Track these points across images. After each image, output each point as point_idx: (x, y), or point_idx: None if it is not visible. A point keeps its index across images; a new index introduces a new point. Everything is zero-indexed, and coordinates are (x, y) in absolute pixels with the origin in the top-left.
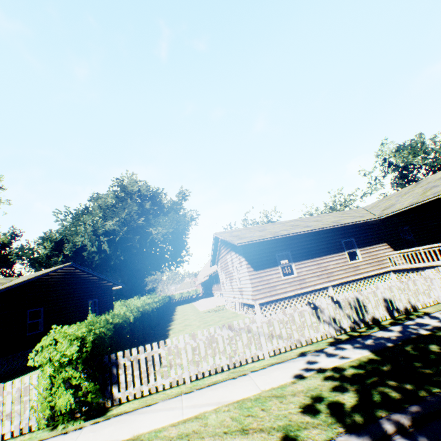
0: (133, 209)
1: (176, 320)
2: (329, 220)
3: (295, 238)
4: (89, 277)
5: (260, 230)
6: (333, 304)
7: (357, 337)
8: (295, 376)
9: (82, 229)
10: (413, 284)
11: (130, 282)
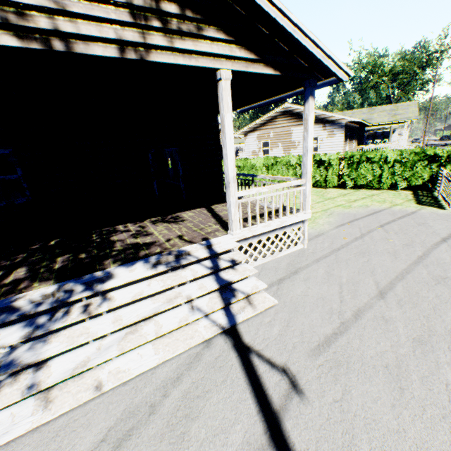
0: None
1: None
2: None
3: (350, 125)
4: None
5: None
6: None
7: None
8: None
9: None
10: None
11: None
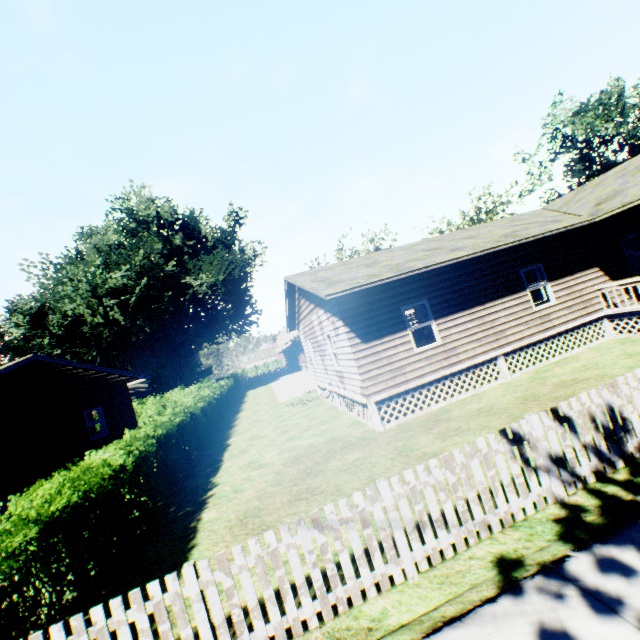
0: (153, 249)
1: (241, 423)
2: (494, 234)
3: (435, 273)
4: (77, 373)
5: (367, 264)
6: (559, 427)
7: (639, 517)
8: None
9: (68, 290)
10: None
11: (171, 364)
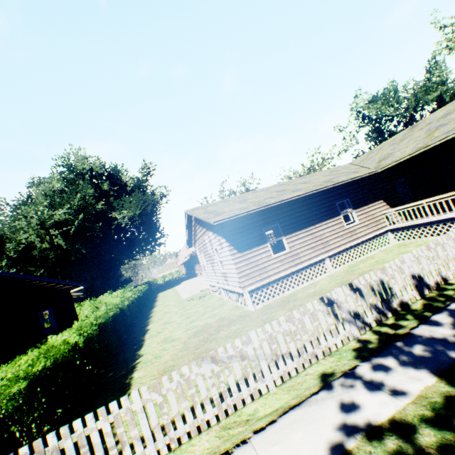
0: (87, 193)
1: (156, 314)
2: (319, 181)
3: (283, 206)
4: (33, 284)
5: (240, 201)
6: (353, 294)
7: (396, 341)
8: (333, 450)
9: (23, 224)
10: (442, 250)
11: (101, 276)
